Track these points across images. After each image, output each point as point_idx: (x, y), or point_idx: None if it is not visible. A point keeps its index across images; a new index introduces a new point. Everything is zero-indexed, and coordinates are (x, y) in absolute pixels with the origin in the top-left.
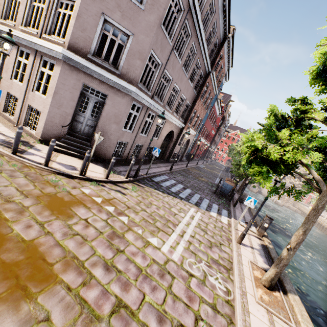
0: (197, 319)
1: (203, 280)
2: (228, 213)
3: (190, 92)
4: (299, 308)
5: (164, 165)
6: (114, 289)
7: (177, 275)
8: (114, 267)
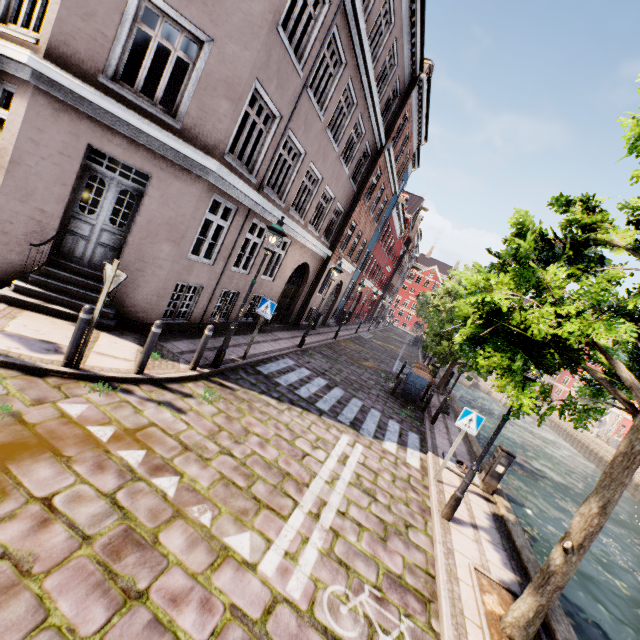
0: None
1: None
2: (421, 440)
3: (343, 185)
4: None
5: (288, 335)
6: None
7: None
8: None
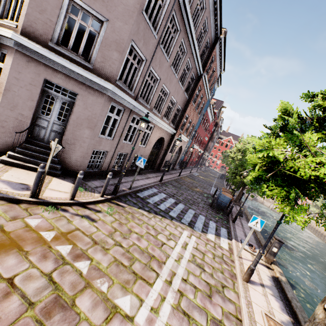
0: None
1: None
2: (228, 232)
3: (181, 96)
4: None
5: (154, 175)
6: None
7: None
8: None
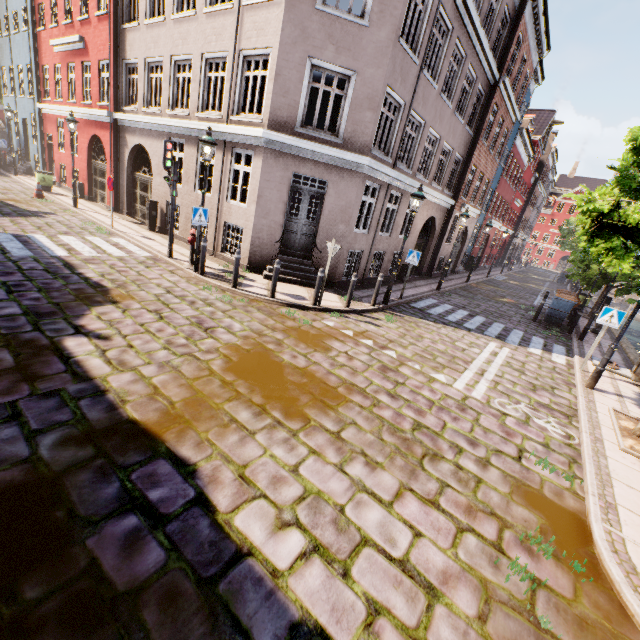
0: (522, 451)
1: (525, 421)
2: (567, 350)
3: (459, 135)
4: None
5: (425, 283)
6: (407, 413)
7: (483, 411)
8: (399, 396)
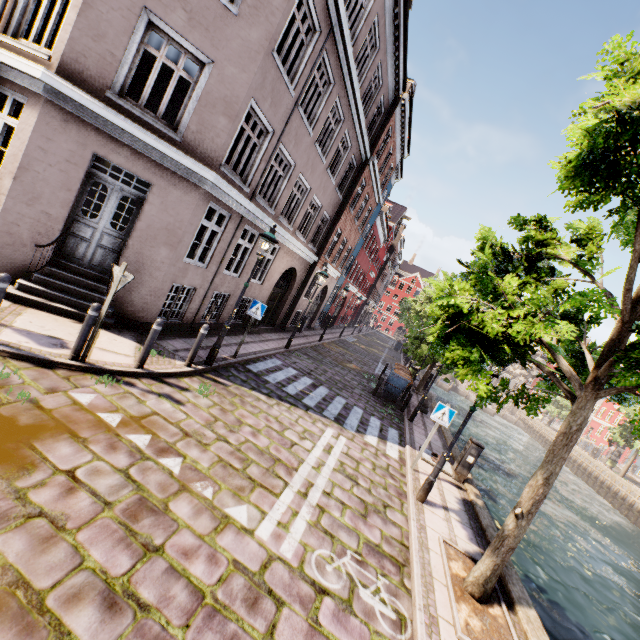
0: None
1: (348, 599)
2: (400, 435)
3: (330, 195)
4: (538, 639)
5: (276, 336)
6: None
7: (289, 595)
8: (131, 597)
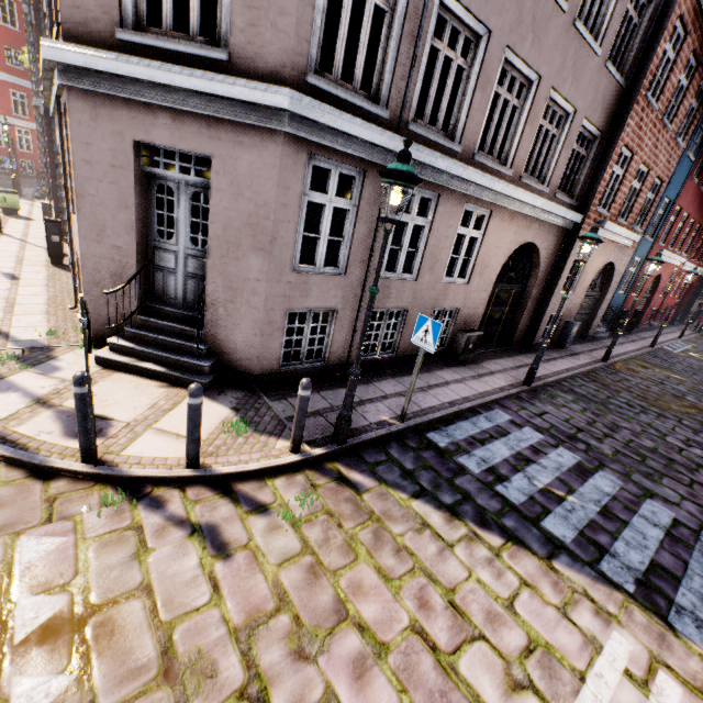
0: None
1: None
2: None
3: (591, 82)
4: None
5: (509, 364)
6: None
7: None
8: None
